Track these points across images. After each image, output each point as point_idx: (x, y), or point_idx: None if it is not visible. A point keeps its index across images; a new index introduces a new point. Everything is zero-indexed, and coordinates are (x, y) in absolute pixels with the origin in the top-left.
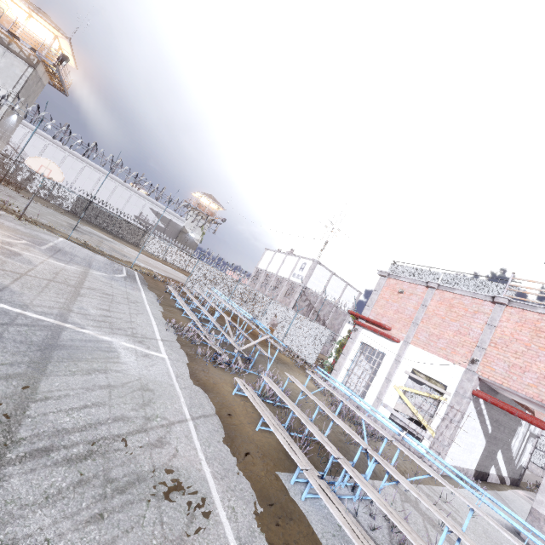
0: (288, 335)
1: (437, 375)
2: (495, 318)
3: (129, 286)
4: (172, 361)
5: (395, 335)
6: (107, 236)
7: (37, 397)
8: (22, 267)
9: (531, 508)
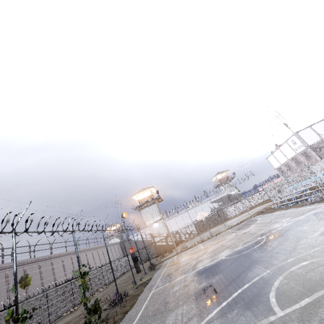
0: None
1: None
2: None
3: (269, 216)
4: None
5: None
6: (218, 226)
7: None
8: (254, 230)
9: None
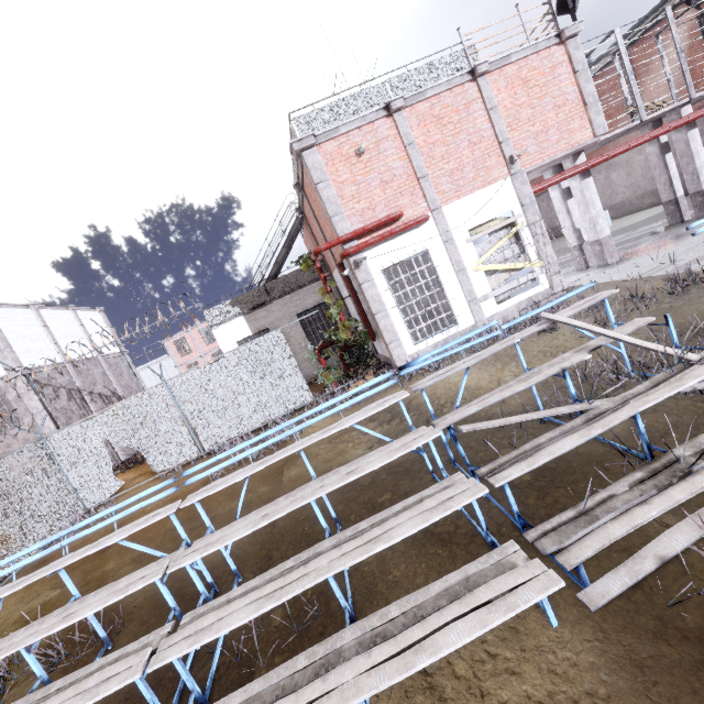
0: (203, 430)
1: (496, 211)
2: (490, 96)
3: None
4: None
5: (415, 216)
6: None
7: None
8: None
9: (601, 240)
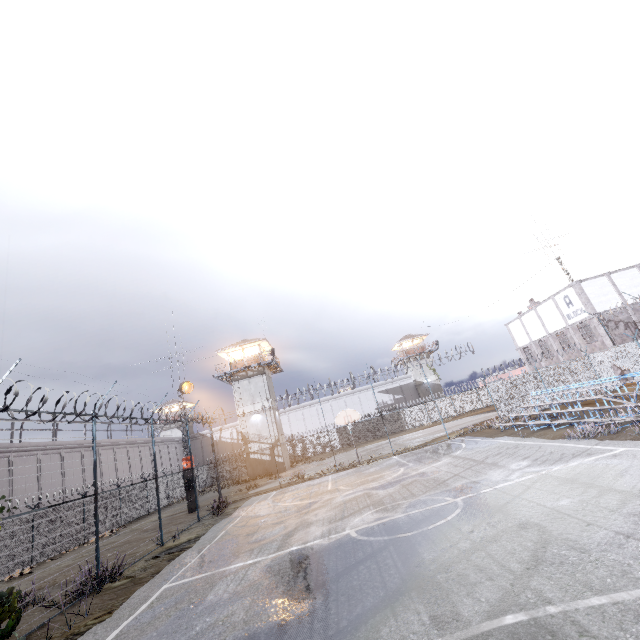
0: None
1: None
2: None
3: (485, 444)
4: (636, 447)
5: None
6: (383, 440)
7: (635, 492)
8: (445, 474)
9: None
